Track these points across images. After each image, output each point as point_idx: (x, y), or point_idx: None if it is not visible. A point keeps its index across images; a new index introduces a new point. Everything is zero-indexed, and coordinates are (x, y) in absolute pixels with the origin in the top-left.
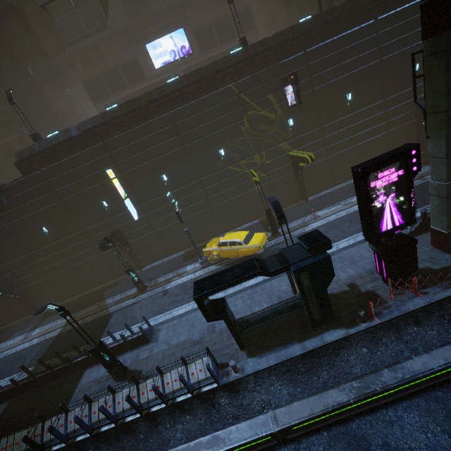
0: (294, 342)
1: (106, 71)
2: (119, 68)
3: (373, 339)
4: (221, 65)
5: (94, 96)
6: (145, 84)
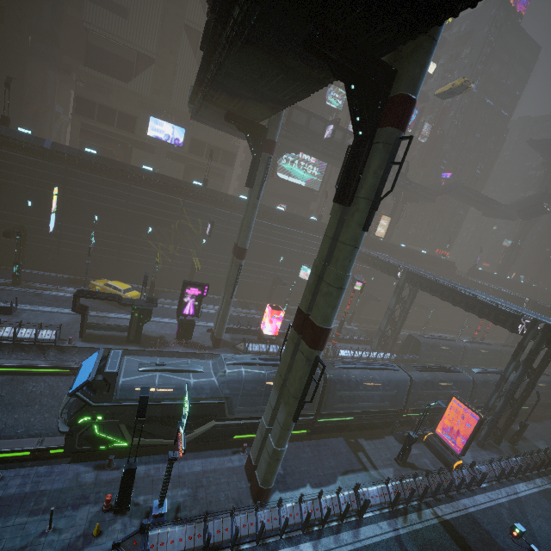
0: (112, 344)
1: (104, 104)
2: (118, 111)
3: (150, 356)
4: (182, 185)
5: (78, 110)
6: (131, 136)
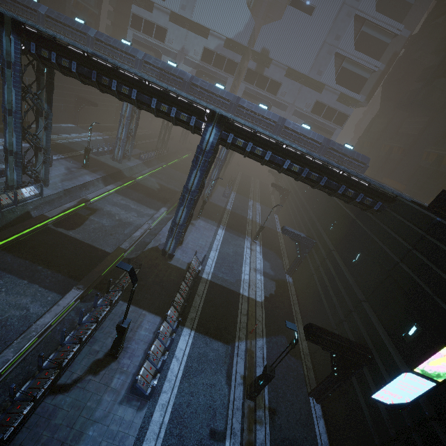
0: None
1: None
2: None
3: None
4: None
5: None
6: None
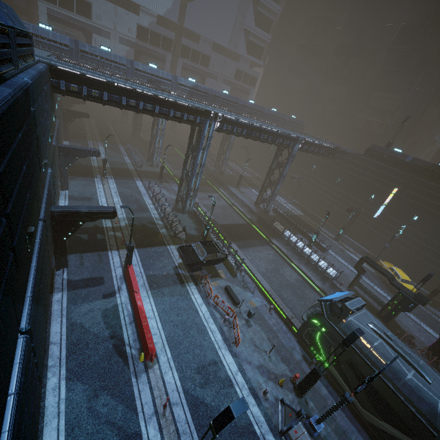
0: (365, 307)
1: None
2: None
3: None
4: None
5: None
6: None
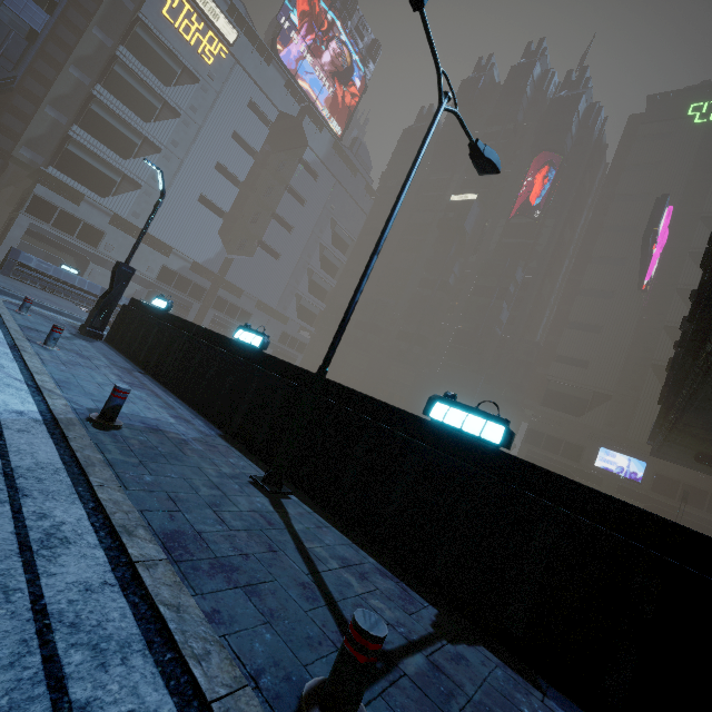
0: None
1: (552, 434)
2: (564, 440)
3: None
4: None
5: (527, 439)
6: (575, 465)
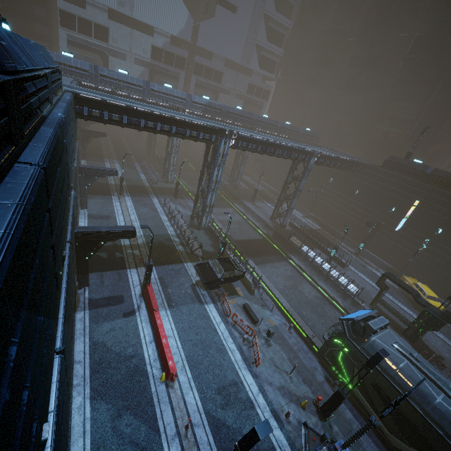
0: (389, 325)
1: None
2: None
3: None
4: None
5: None
6: None
